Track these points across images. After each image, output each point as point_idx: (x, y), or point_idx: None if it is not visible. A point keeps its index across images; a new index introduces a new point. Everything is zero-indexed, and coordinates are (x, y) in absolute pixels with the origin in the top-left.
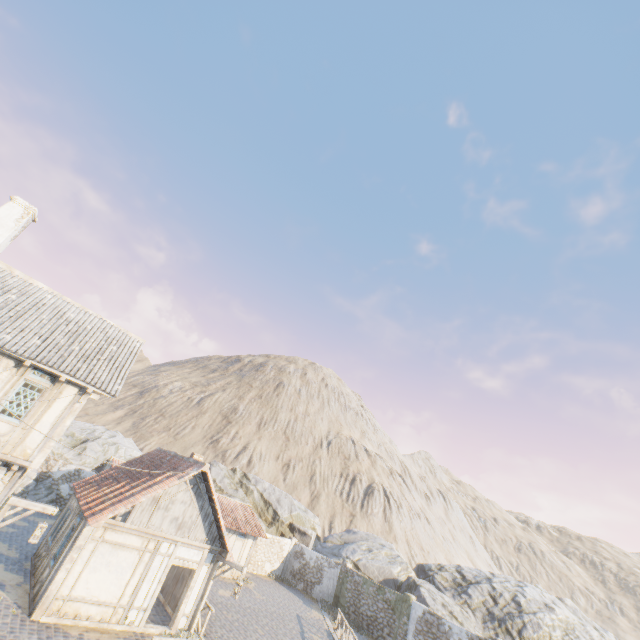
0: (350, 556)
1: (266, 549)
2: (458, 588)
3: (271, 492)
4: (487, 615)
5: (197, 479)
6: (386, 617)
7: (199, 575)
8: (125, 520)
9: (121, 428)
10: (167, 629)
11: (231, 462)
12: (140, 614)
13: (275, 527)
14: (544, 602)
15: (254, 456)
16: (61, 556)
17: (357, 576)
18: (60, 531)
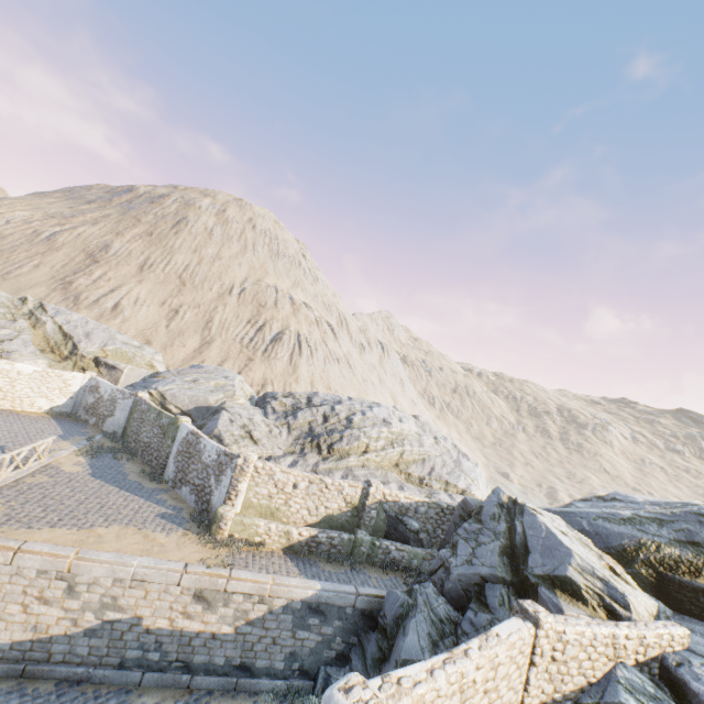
0: (160, 387)
1: (34, 384)
2: (290, 412)
3: (80, 325)
4: (306, 433)
5: None
6: (158, 442)
7: None
8: None
9: None
10: None
11: (88, 306)
12: None
13: (72, 362)
14: (384, 419)
15: (125, 300)
16: None
17: (144, 405)
18: None
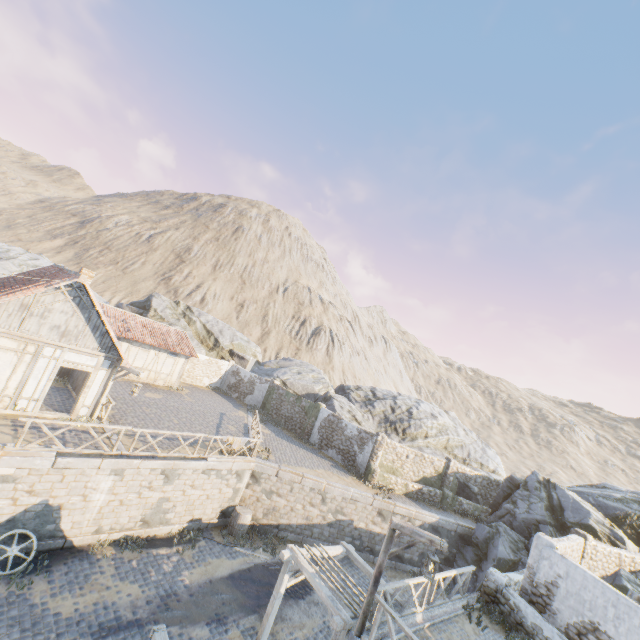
0: (280, 376)
1: (204, 368)
2: (367, 402)
3: (214, 324)
4: (383, 419)
5: (78, 291)
6: (300, 417)
7: (97, 377)
8: None
9: (62, 258)
10: (67, 416)
11: (184, 299)
12: (32, 403)
13: (216, 352)
14: (431, 413)
15: (208, 295)
16: None
17: (282, 390)
18: None
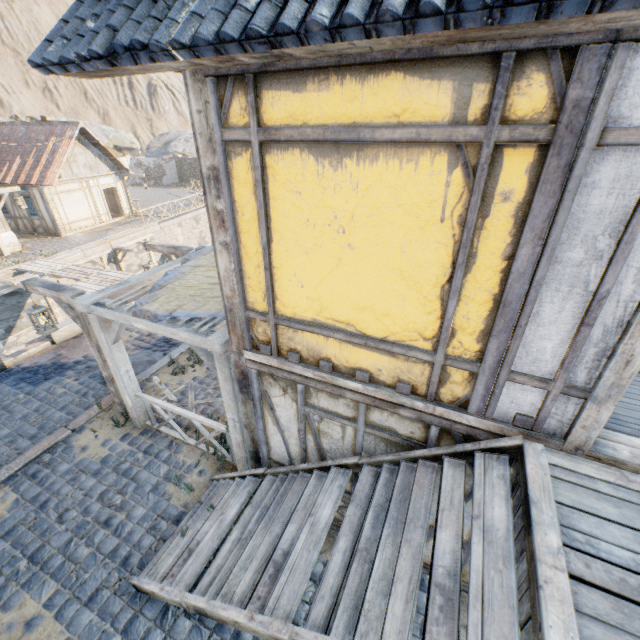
0: (177, 151)
1: None
2: None
3: None
4: None
5: (77, 136)
6: None
7: (119, 189)
8: (60, 178)
9: None
10: (123, 217)
11: None
12: (107, 217)
13: None
14: None
15: None
16: (41, 211)
17: (189, 160)
18: (7, 206)
